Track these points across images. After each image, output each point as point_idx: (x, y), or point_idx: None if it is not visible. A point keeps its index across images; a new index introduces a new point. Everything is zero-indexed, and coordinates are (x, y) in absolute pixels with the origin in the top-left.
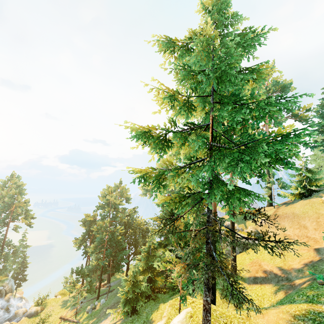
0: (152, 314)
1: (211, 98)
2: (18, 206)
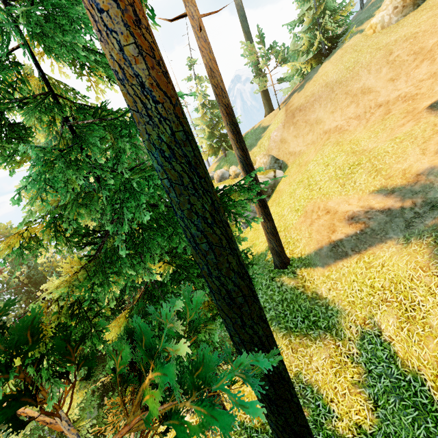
0: None
1: None
2: None
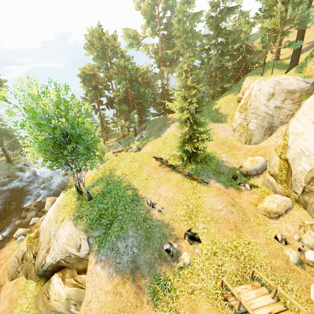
0: (212, 108)
1: None
2: None
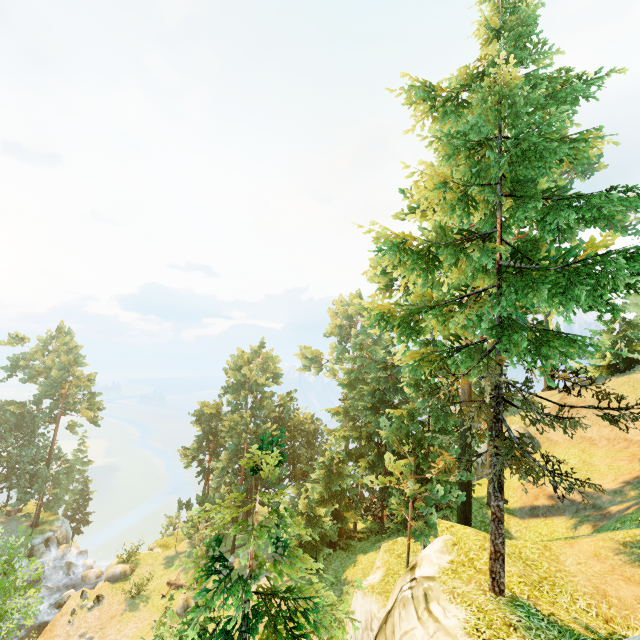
0: (344, 571)
1: (499, 188)
2: (75, 386)
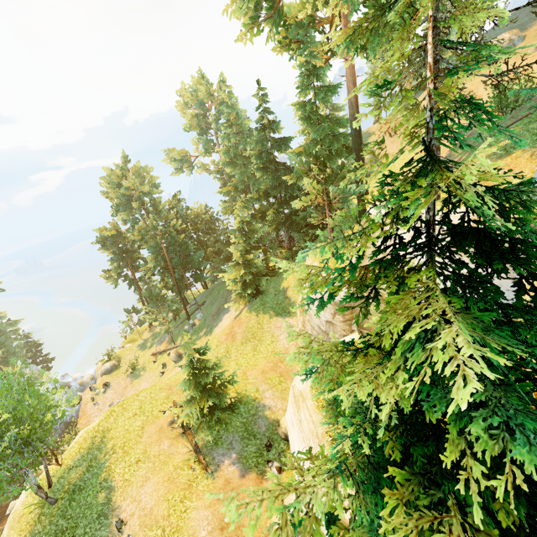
0: (280, 285)
1: None
2: None
